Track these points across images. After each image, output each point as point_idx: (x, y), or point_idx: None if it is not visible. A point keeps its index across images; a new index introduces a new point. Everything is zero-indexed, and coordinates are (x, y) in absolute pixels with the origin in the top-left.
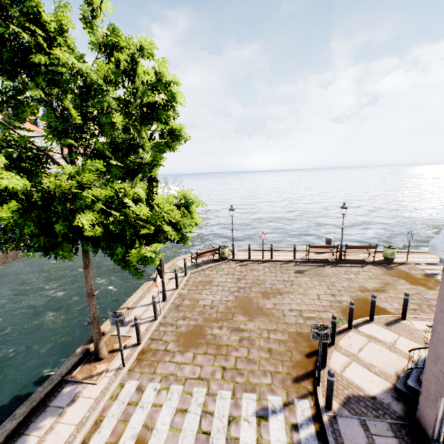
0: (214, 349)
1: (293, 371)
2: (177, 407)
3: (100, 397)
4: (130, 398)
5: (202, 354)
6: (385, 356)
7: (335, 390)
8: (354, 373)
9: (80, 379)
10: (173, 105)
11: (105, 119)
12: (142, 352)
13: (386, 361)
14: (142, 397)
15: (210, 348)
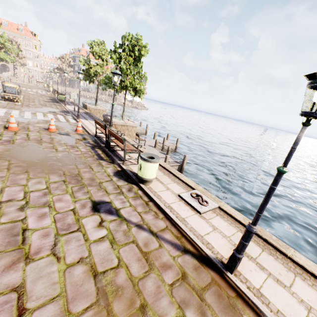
0: None
1: None
2: None
3: None
4: None
5: None
6: None
7: None
8: None
9: None
10: None
11: None
12: None
13: None
14: None
15: None
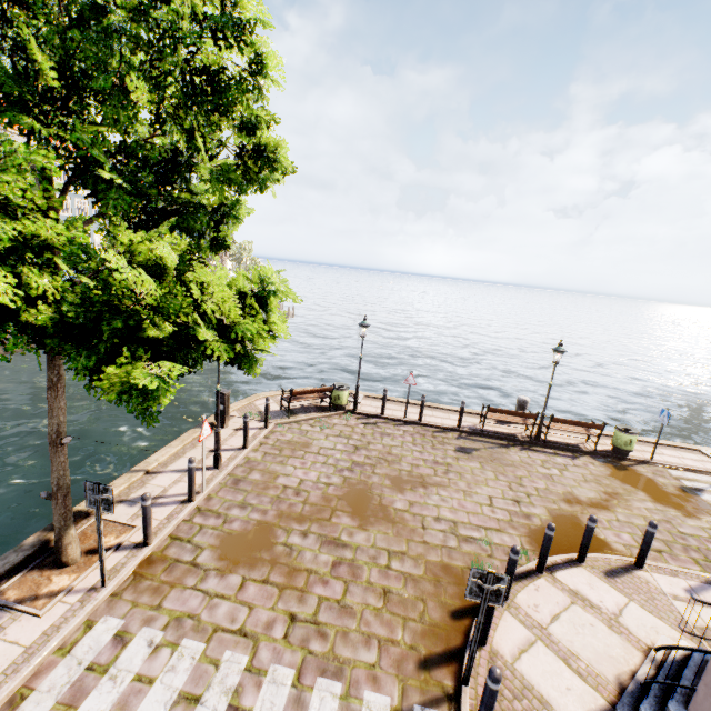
0: (283, 576)
1: (423, 644)
2: (182, 689)
3: (38, 646)
4: (97, 655)
5: (258, 581)
6: (599, 638)
7: (497, 698)
8: (537, 667)
9: (11, 600)
10: (259, 84)
11: (105, 82)
12: (148, 560)
13: (601, 649)
14: (120, 656)
15: (276, 572)
